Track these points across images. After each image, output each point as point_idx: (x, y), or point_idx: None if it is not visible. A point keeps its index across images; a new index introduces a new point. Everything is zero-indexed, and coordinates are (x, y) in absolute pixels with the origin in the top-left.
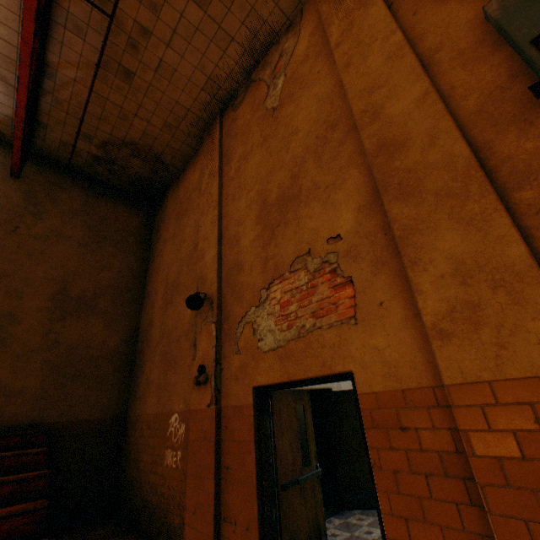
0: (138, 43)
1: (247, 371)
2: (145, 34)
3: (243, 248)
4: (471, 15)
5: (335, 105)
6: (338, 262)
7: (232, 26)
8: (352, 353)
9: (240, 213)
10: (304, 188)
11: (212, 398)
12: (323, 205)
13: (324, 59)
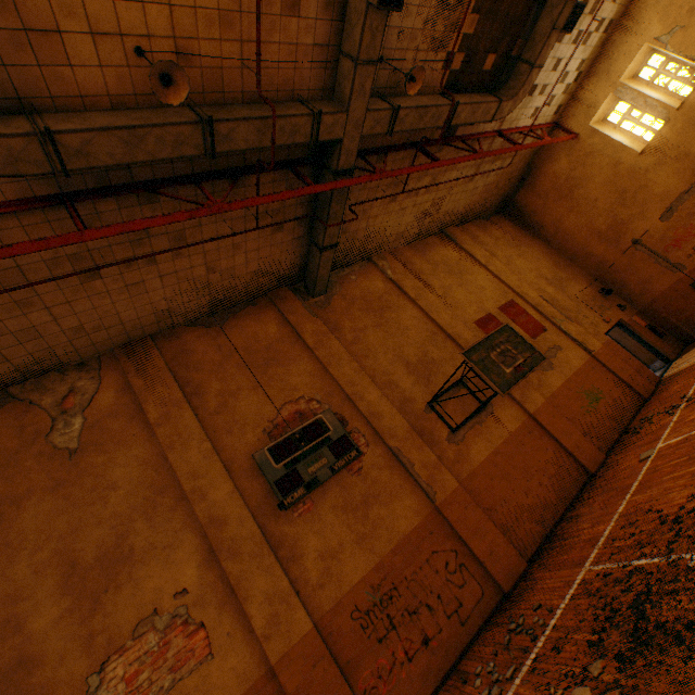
0: None
1: None
2: None
3: (37, 633)
4: (246, 450)
5: (162, 473)
6: (190, 612)
7: (16, 352)
8: (215, 682)
9: (20, 582)
10: (138, 547)
11: None
12: (165, 563)
13: (141, 425)
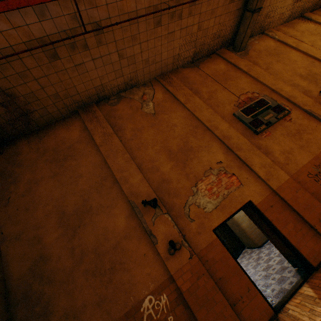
0: (77, 48)
1: (205, 225)
2: (85, 47)
3: (165, 172)
4: (228, 113)
5: (193, 121)
6: (226, 169)
7: (126, 71)
8: (247, 194)
9: (152, 156)
10: (194, 146)
11: (191, 252)
12: (208, 152)
13: (177, 105)
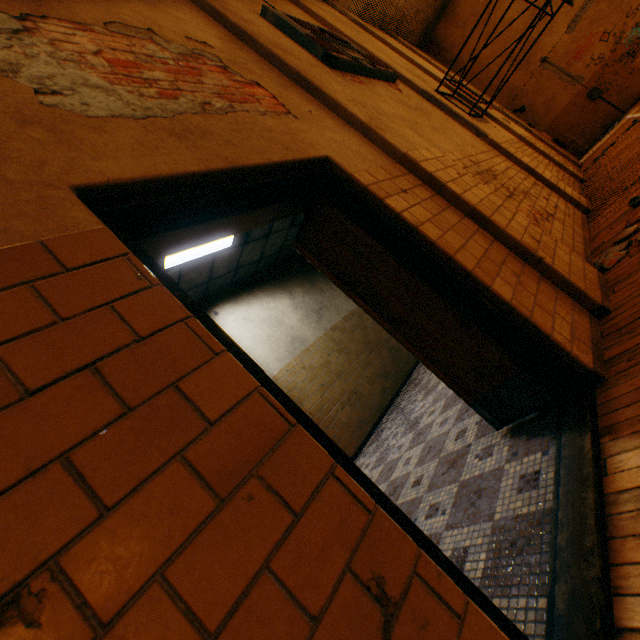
0: None
1: (3, 148)
2: None
3: None
4: (248, 8)
5: None
6: (227, 65)
7: None
8: (316, 141)
9: None
10: None
11: None
12: (150, 5)
13: None
